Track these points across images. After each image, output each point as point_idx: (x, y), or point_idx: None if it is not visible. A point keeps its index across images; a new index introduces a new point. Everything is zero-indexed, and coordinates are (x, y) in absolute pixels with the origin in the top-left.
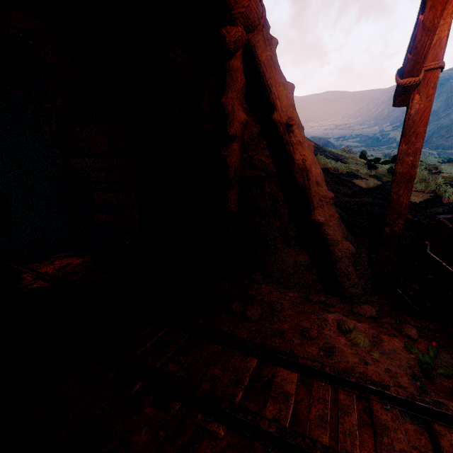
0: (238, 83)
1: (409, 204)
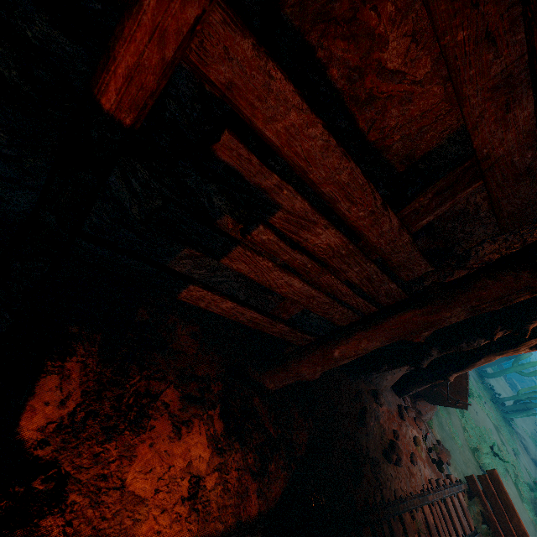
0: None
1: None
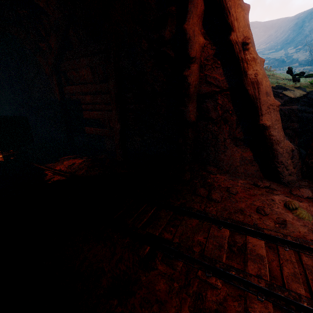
0: (199, 9)
1: None
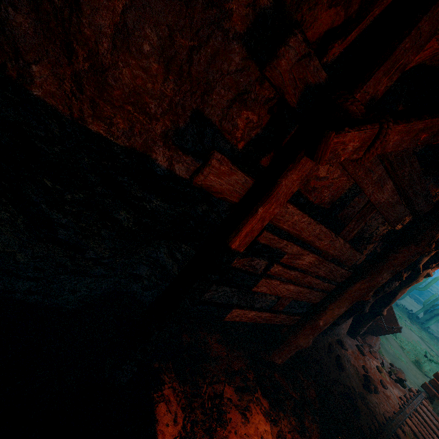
0: None
1: None
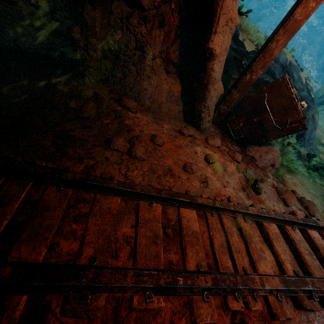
0: None
1: (245, 52)
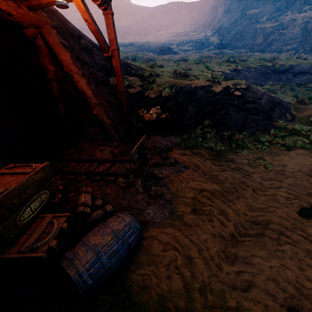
0: (44, 52)
1: (149, 99)
